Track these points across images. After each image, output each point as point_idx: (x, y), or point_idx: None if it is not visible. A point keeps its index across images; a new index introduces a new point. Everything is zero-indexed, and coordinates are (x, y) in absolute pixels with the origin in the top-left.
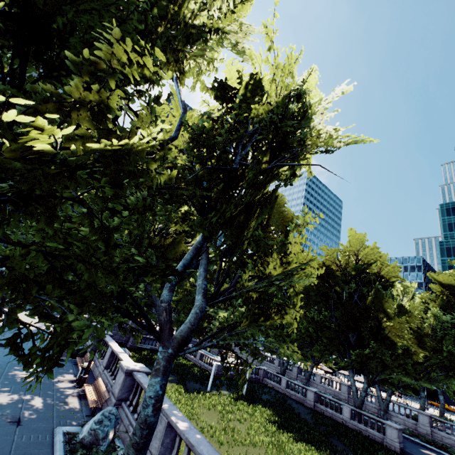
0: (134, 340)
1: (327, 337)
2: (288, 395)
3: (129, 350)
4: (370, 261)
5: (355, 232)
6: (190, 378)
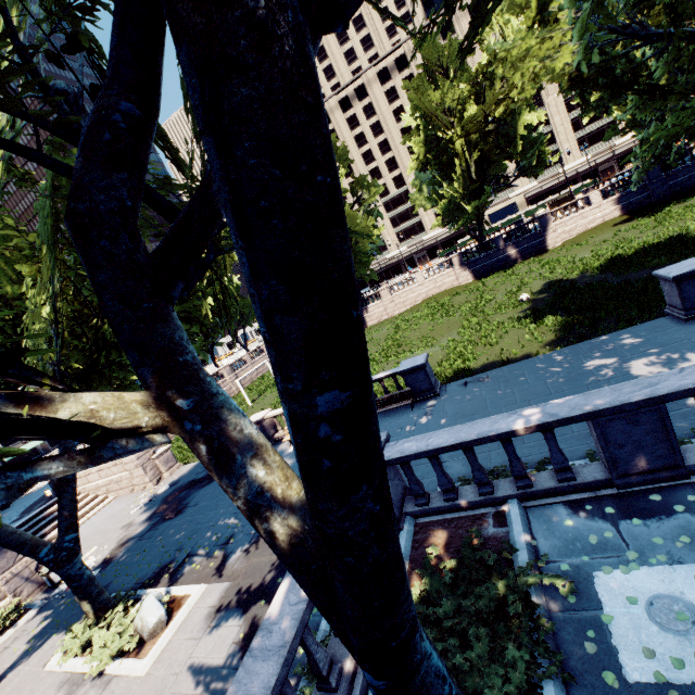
0: None
1: None
2: None
3: None
4: None
5: None
6: None
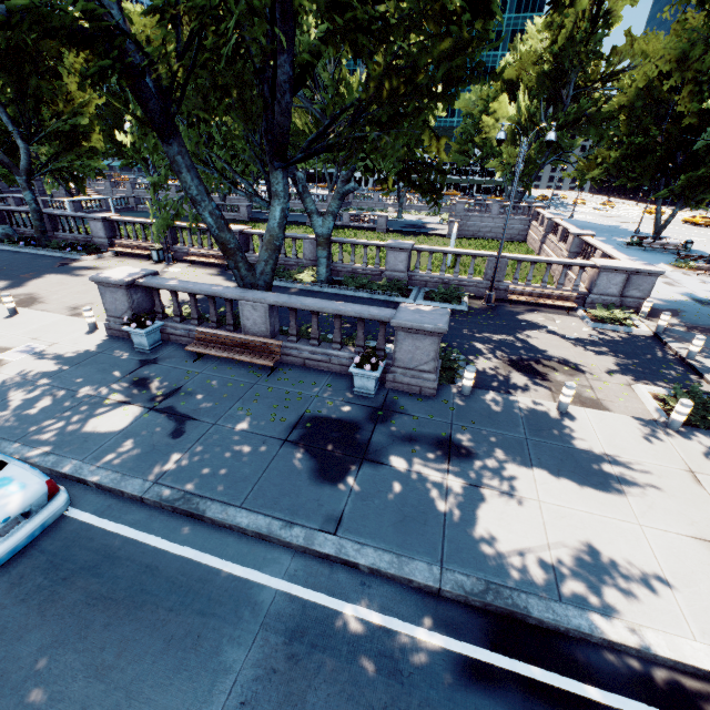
0: None
1: None
2: None
3: None
4: None
5: None
6: None
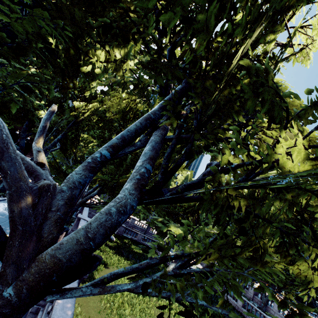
0: (120, 229)
1: None
2: (243, 315)
3: (114, 235)
4: None
5: None
6: (154, 273)
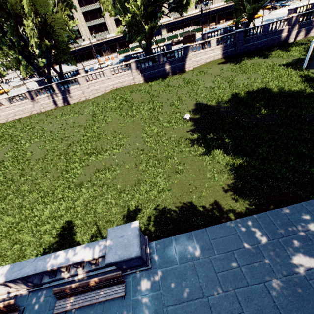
0: None
1: None
2: None
3: None
4: None
5: None
6: None
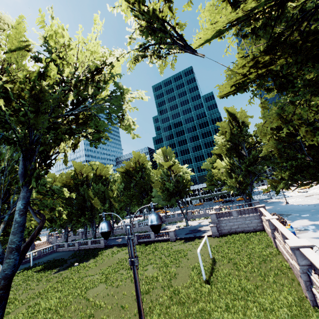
0: None
1: (75, 216)
2: (69, 250)
3: None
4: (88, 173)
5: (76, 162)
6: None
